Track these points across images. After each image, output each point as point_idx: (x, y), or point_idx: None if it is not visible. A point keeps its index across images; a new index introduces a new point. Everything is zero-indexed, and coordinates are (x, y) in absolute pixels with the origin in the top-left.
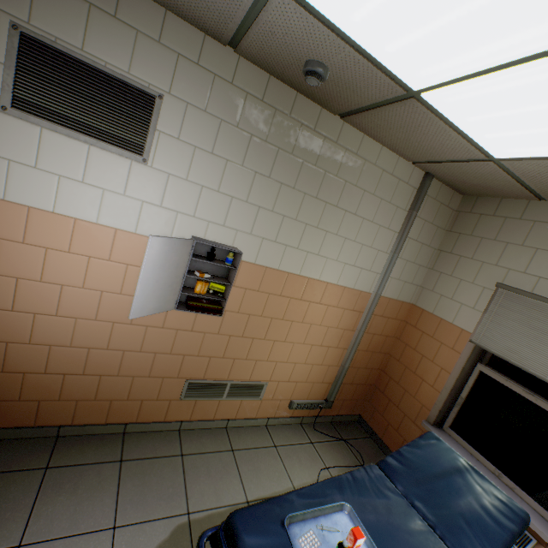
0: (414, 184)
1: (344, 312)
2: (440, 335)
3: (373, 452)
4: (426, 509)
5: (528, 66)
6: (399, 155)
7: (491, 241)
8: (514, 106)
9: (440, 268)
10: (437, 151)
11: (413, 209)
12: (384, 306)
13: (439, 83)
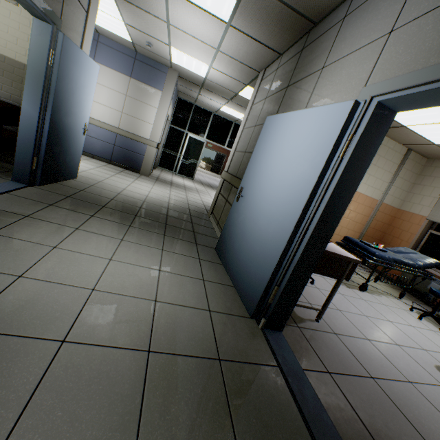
0: (402, 153)
1: (365, 207)
2: (411, 220)
3: (374, 273)
4: (401, 256)
5: (436, 124)
6: (396, 142)
7: (439, 178)
8: (436, 131)
9: (413, 191)
10: (413, 141)
11: (401, 164)
12: (383, 207)
13: (412, 125)
